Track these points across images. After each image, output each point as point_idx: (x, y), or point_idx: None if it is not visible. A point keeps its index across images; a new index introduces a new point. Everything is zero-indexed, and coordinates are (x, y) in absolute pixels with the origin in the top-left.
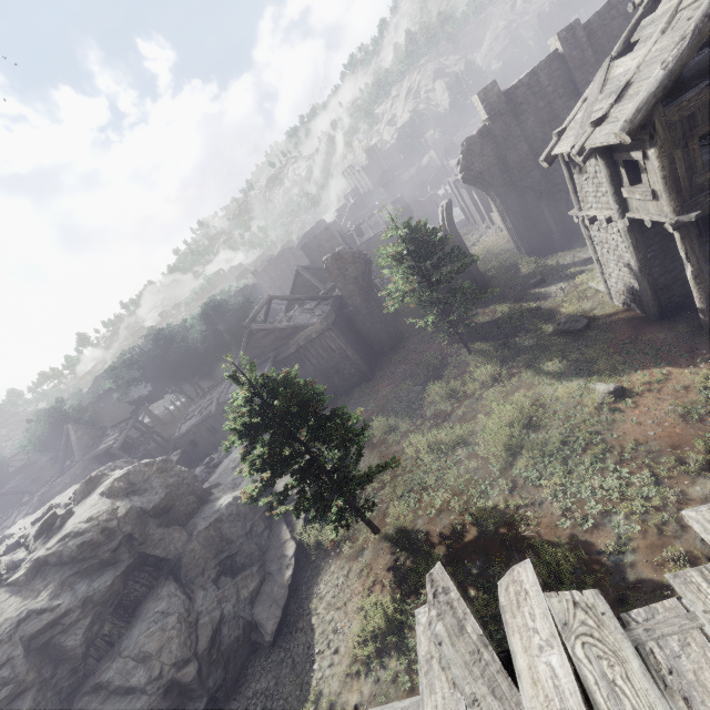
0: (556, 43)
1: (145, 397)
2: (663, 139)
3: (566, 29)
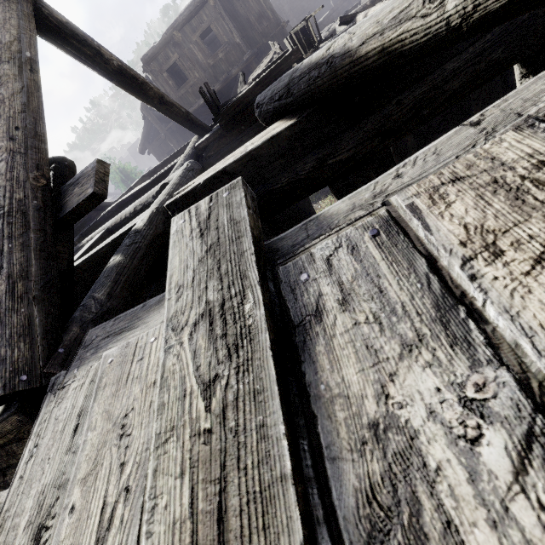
0: None
1: None
2: (154, 154)
3: None
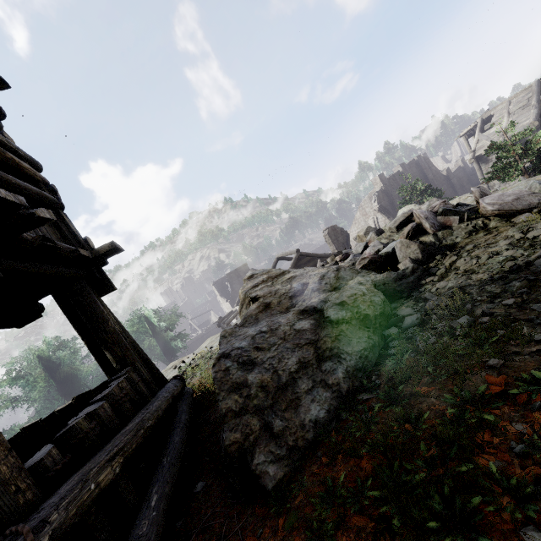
0: (398, 168)
1: (30, 421)
2: None
3: (401, 164)
